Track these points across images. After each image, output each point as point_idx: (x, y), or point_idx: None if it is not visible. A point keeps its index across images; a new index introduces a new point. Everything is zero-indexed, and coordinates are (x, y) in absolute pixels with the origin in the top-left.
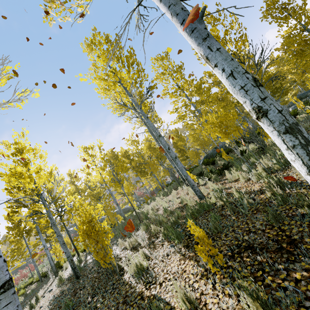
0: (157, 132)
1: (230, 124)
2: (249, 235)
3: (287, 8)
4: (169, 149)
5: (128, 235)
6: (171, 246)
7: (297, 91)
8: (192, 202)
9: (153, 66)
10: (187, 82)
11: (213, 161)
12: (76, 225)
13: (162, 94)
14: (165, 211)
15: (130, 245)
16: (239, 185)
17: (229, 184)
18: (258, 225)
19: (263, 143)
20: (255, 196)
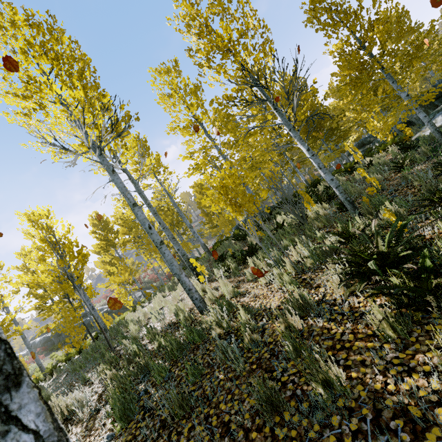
0: (131, 198)
1: (241, 190)
2: (222, 440)
3: (339, 11)
4: (151, 229)
5: (80, 381)
6: (107, 438)
7: (360, 134)
8: (187, 318)
9: (153, 81)
10: (206, 111)
11: (244, 235)
12: (27, 345)
13: (171, 128)
14: (149, 332)
15: (64, 413)
16: (256, 291)
17: (247, 285)
18: (246, 413)
19: (303, 214)
20: (268, 324)
